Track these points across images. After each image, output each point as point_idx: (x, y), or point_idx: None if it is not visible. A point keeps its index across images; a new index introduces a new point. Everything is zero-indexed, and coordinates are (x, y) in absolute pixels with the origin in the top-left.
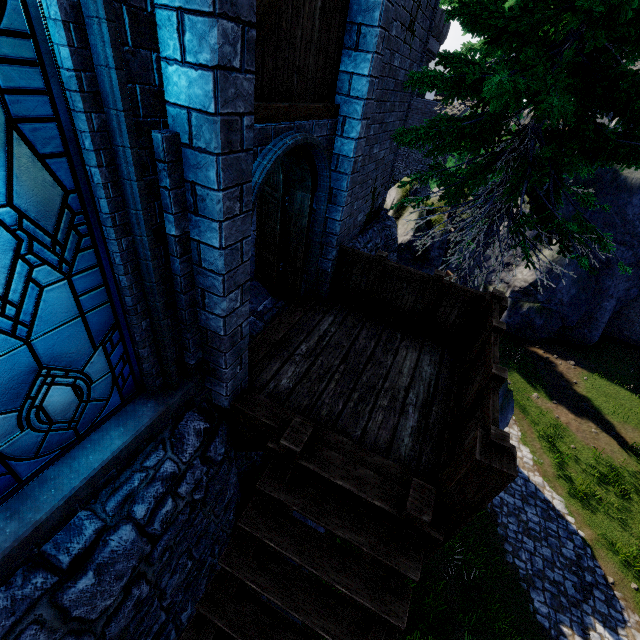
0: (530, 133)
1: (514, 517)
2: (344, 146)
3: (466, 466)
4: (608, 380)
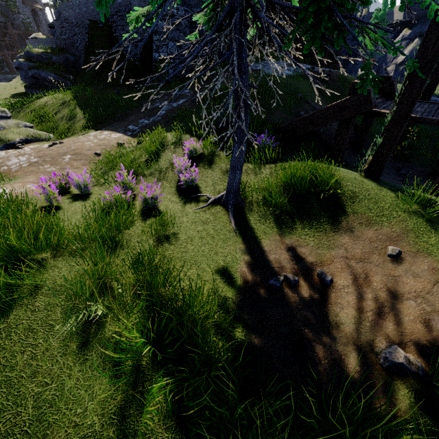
0: None
1: None
2: None
3: None
4: None
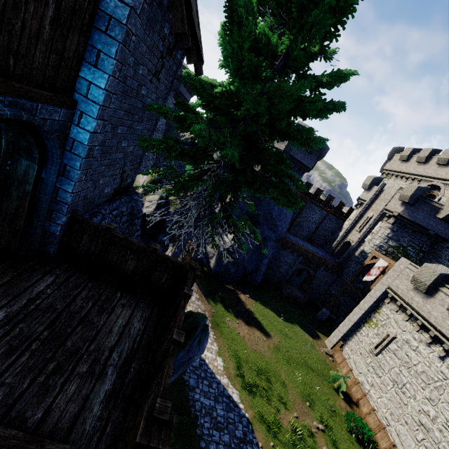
0: (223, 164)
1: (209, 416)
2: (80, 134)
3: (129, 448)
4: (264, 306)
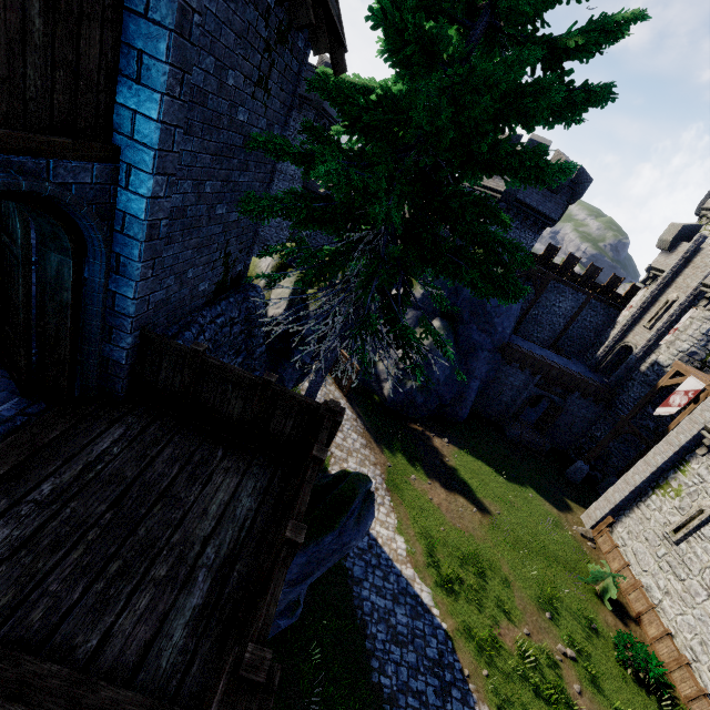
0: (384, 228)
1: (384, 623)
2: (132, 202)
3: None
4: (473, 456)
